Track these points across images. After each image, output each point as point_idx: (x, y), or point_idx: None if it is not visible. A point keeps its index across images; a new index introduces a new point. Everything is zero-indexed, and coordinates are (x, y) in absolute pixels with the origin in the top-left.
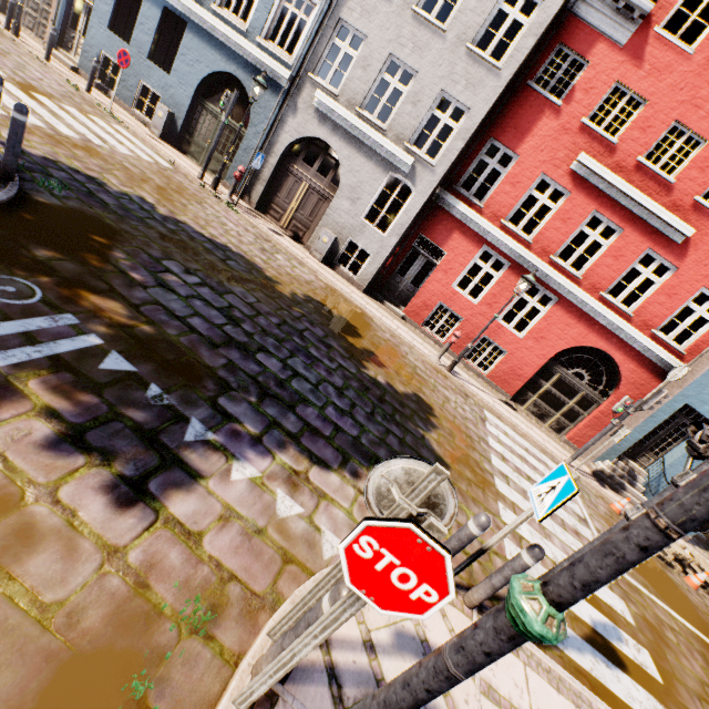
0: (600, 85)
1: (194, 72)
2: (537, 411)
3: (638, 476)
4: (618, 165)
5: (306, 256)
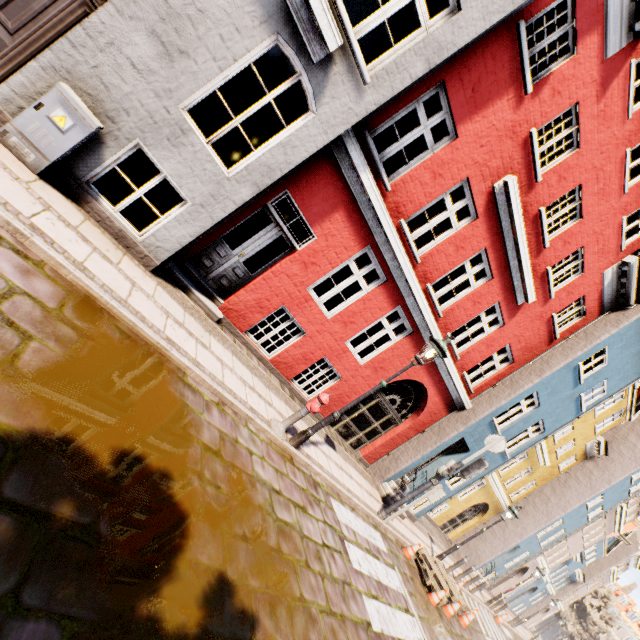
0: (566, 96)
1: None
2: (346, 432)
3: (407, 488)
4: (526, 207)
5: None
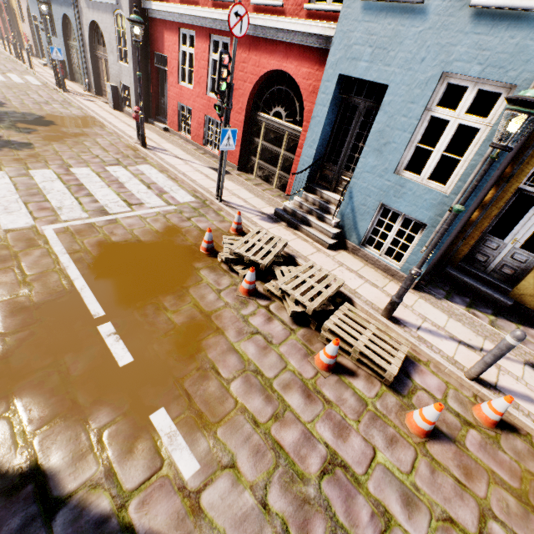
0: None
1: (60, 27)
2: (262, 174)
3: (331, 207)
4: None
5: (99, 107)
